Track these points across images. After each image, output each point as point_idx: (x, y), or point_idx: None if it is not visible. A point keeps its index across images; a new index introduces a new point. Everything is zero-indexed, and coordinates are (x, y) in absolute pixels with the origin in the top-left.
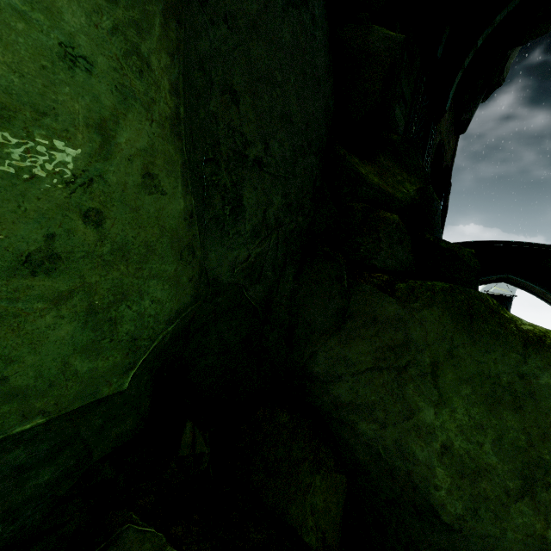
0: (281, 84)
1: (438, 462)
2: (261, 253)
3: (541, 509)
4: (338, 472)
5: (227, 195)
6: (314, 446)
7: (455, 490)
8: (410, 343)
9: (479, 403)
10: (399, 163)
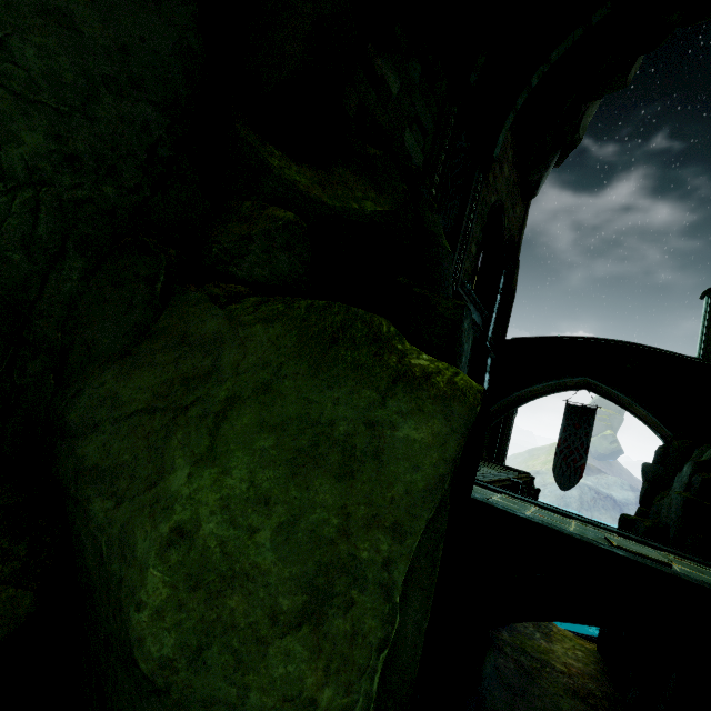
0: None
1: (157, 559)
2: None
3: (326, 648)
4: (17, 584)
5: None
6: None
7: (173, 610)
8: (215, 372)
9: (279, 462)
10: (369, 180)
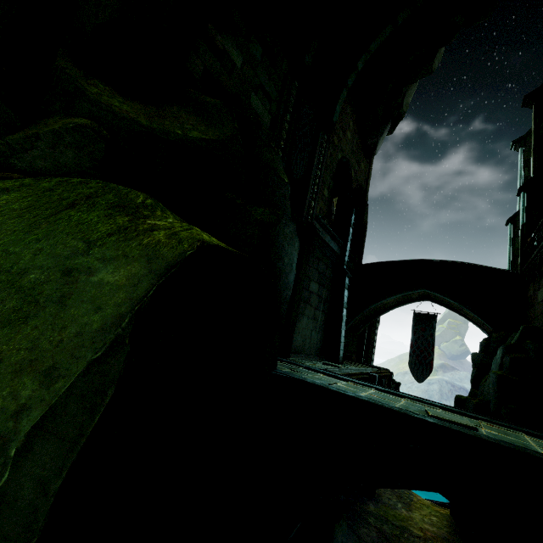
0: None
1: None
2: None
3: None
4: None
5: None
6: None
7: None
8: None
9: None
10: (202, 119)
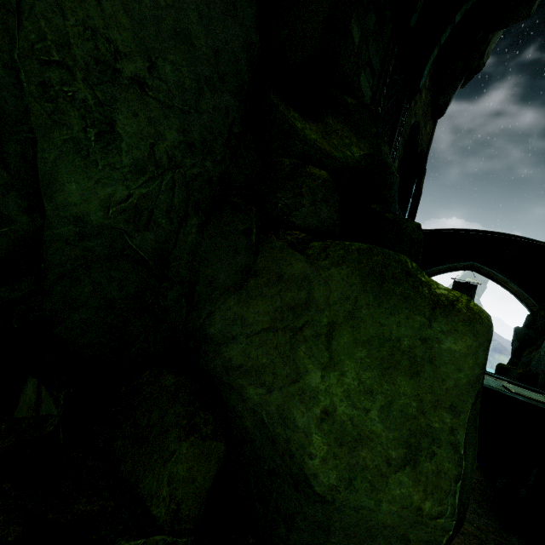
0: None
1: (316, 429)
2: (148, 195)
3: (422, 479)
4: (216, 439)
5: (89, 114)
6: (191, 411)
7: (331, 459)
8: (311, 303)
9: (372, 367)
10: (350, 127)
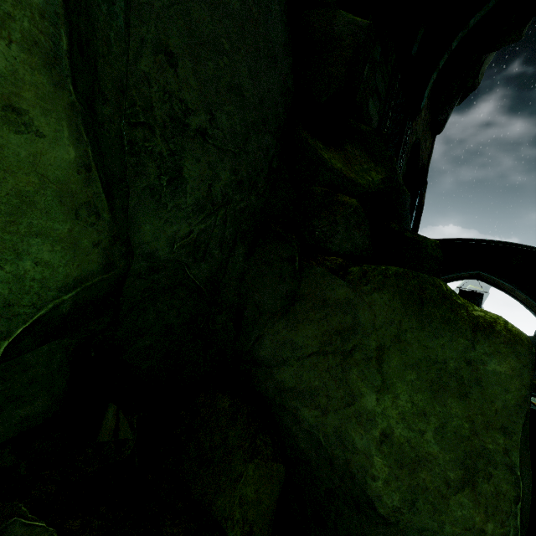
0: (230, 54)
1: (377, 451)
2: (205, 230)
3: (482, 501)
4: (276, 460)
5: (164, 164)
6: (251, 433)
7: (393, 480)
8: (357, 327)
9: (423, 389)
10: (366, 152)
